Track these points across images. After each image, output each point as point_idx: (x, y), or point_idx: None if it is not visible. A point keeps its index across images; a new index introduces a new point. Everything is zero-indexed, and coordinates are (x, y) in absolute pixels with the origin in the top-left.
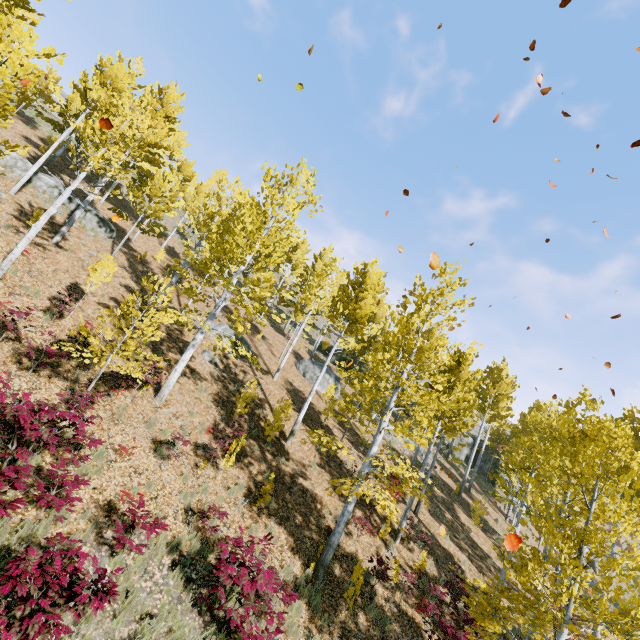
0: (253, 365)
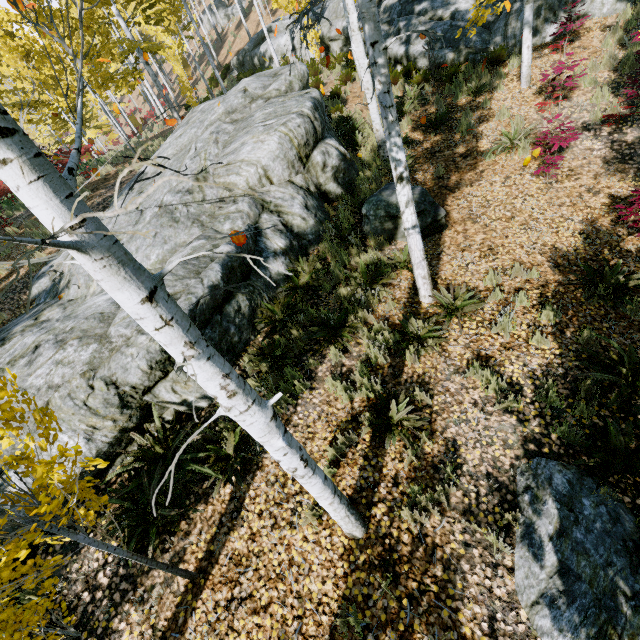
0: None
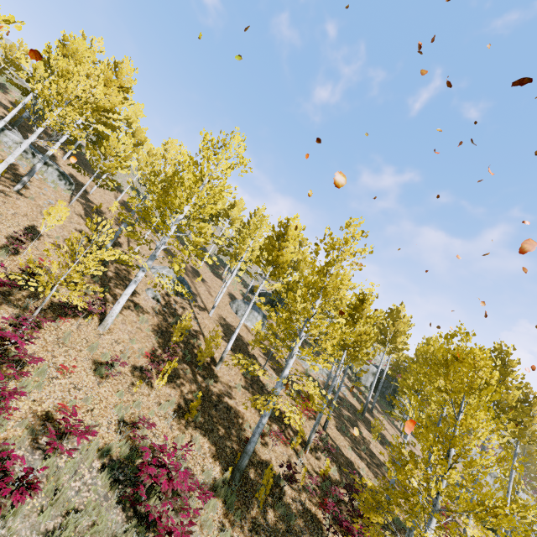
0: (192, 302)
